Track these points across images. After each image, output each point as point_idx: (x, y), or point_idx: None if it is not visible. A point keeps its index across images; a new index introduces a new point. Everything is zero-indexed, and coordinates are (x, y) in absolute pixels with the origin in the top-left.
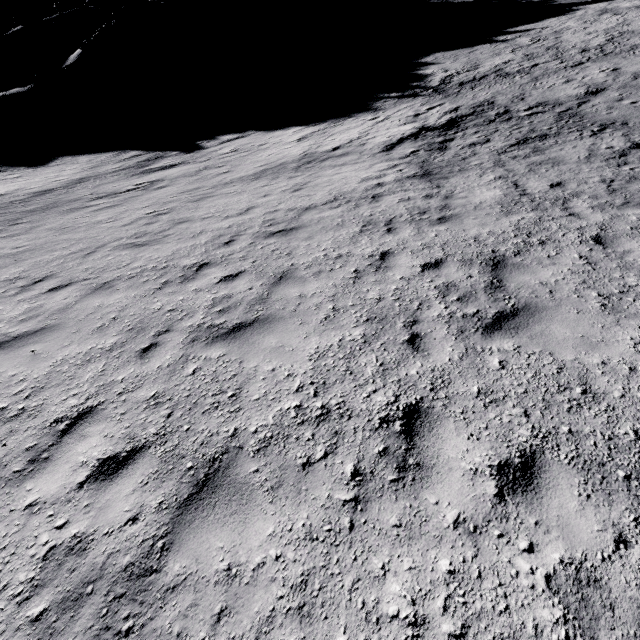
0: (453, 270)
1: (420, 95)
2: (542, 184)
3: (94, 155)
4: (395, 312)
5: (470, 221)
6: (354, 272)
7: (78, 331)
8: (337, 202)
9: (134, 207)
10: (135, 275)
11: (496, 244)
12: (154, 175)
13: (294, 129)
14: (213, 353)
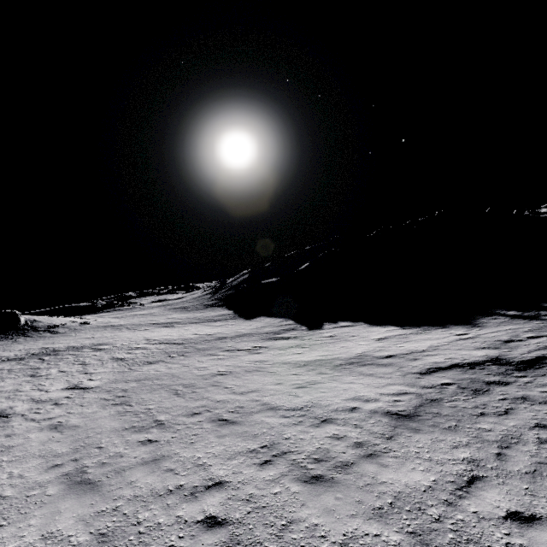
0: (209, 540)
1: (539, 318)
2: (503, 503)
3: (274, 318)
4: (118, 543)
5: (328, 498)
6: (178, 485)
7: (74, 435)
8: (295, 412)
9: (224, 363)
10: (139, 413)
11: (288, 544)
12: (270, 342)
13: (389, 328)
14: (52, 490)
